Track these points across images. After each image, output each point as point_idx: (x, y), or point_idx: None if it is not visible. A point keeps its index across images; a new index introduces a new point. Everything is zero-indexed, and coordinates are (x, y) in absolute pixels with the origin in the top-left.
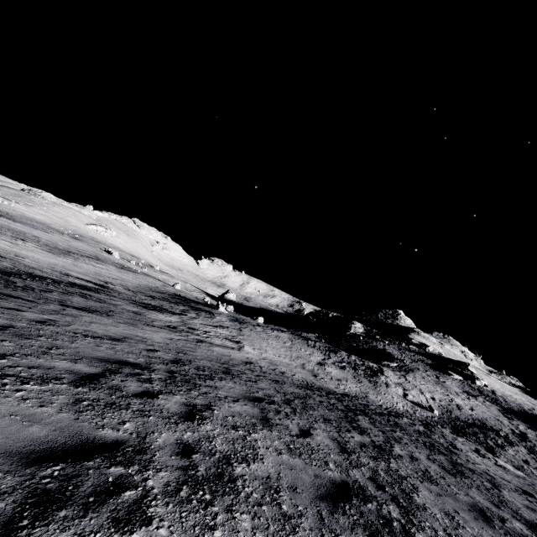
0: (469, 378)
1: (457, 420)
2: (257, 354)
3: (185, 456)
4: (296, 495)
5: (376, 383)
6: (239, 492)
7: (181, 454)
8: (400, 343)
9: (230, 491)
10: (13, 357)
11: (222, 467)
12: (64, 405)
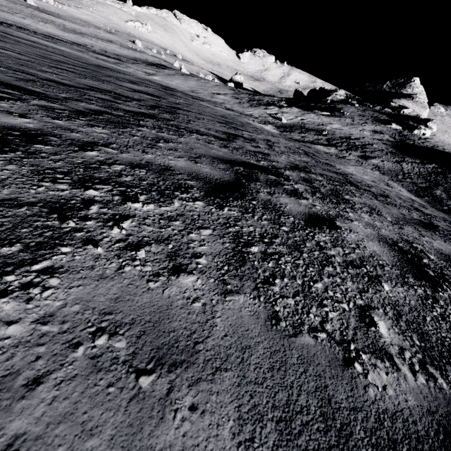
0: (409, 128)
1: (298, 127)
2: (158, 80)
3: None
4: None
5: (255, 107)
6: None
7: None
8: (374, 107)
9: None
10: None
11: None
12: None
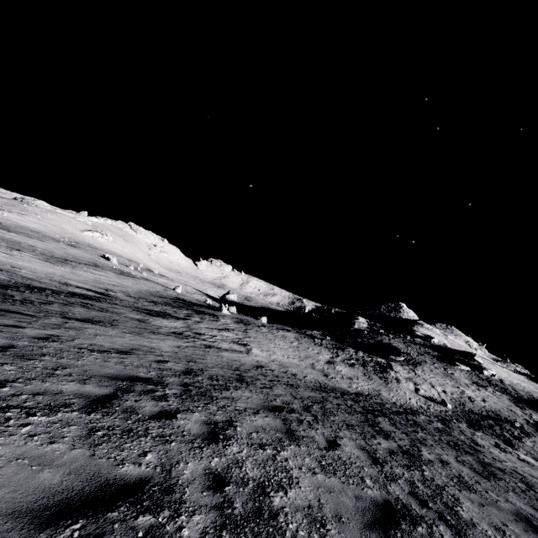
0: (476, 369)
1: (471, 413)
2: (265, 356)
3: (217, 490)
4: (343, 526)
5: (386, 380)
6: (284, 532)
7: (213, 488)
8: (405, 336)
9: (274, 531)
10: (16, 384)
11: (259, 500)
12: (76, 439)
